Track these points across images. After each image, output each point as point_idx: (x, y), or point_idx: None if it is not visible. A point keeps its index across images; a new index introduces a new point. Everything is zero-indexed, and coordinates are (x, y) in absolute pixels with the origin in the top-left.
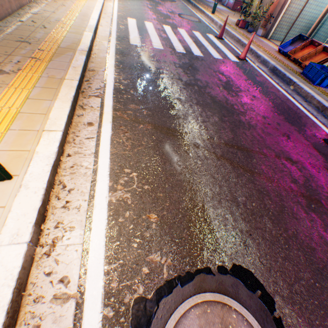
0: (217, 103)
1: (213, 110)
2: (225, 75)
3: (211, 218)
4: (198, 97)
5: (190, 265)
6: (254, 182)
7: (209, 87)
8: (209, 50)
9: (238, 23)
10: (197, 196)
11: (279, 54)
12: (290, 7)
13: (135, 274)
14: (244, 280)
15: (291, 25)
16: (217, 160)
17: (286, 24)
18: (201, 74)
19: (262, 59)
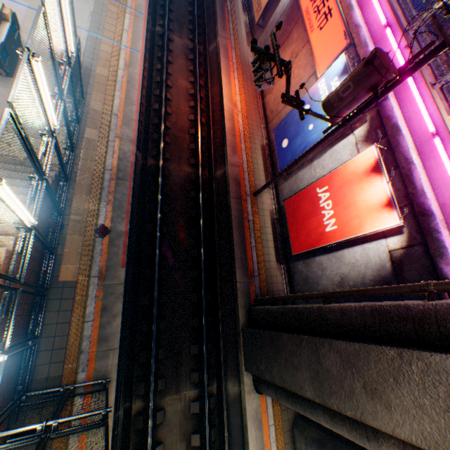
0: None
1: None
2: None
3: None
4: None
5: None
6: None
7: None
8: None
9: None
10: None
11: None
12: None
13: None
14: None
15: None
16: None
17: None
18: None
19: None
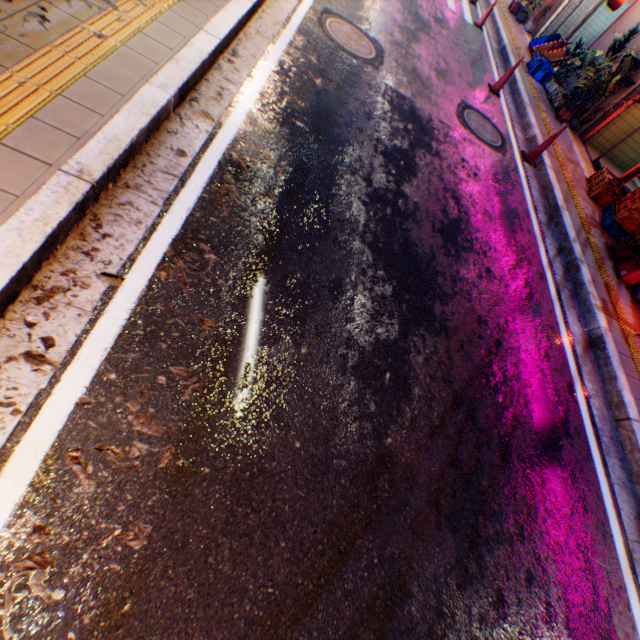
0: (418, 18)
1: (411, 17)
2: (445, 19)
3: (373, 28)
4: (405, 5)
5: (354, 24)
6: (409, 45)
7: (420, 10)
8: (448, 1)
9: (511, 6)
10: (370, 20)
11: (527, 51)
12: (574, 6)
13: (329, 6)
14: (376, 44)
15: (559, 25)
16: (393, 26)
17: (563, 29)
18: (421, 1)
19: (500, 38)
